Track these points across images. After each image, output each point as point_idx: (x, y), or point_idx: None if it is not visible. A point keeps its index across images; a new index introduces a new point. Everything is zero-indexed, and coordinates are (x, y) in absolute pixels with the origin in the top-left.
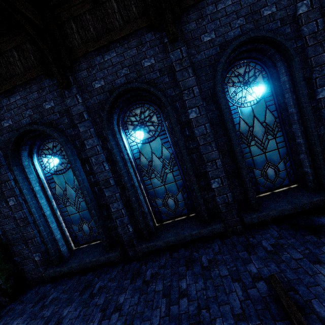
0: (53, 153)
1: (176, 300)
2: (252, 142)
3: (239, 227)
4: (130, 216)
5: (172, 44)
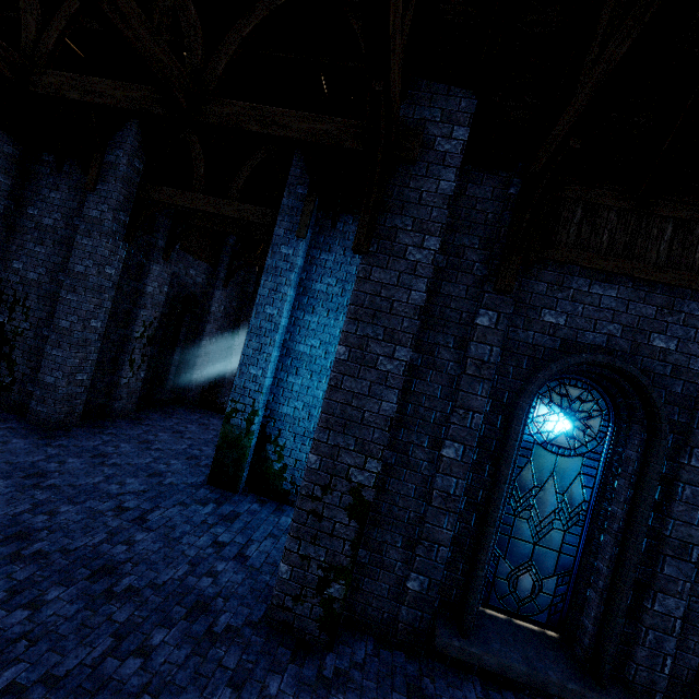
0: (568, 409)
1: None
2: None
3: None
4: (679, 641)
5: None
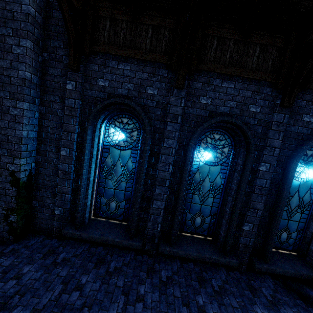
0: (123, 128)
1: (196, 312)
2: (285, 207)
3: (244, 267)
4: (164, 217)
5: (281, 107)
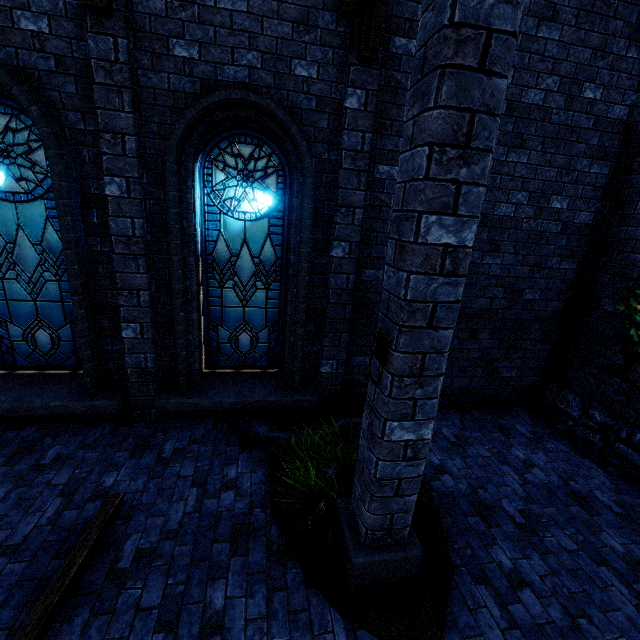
0: None
1: None
2: (230, 282)
3: (155, 412)
4: None
5: (98, 16)
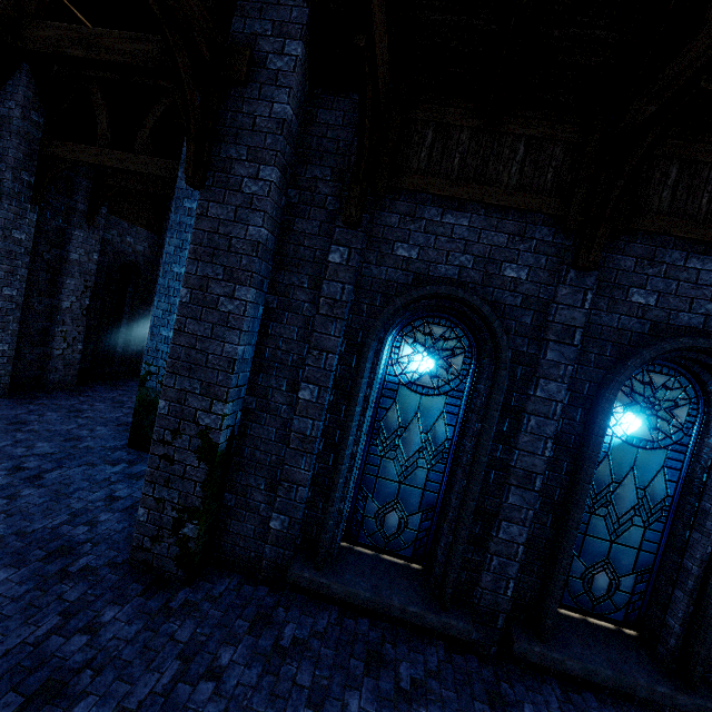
0: (432, 348)
1: None
2: None
3: None
4: (524, 566)
5: None
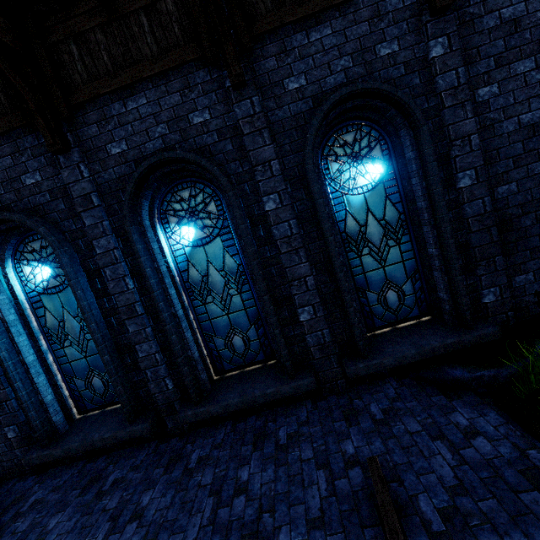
0: (42, 259)
1: (229, 499)
2: (365, 250)
3: (341, 382)
4: (170, 365)
5: (238, 91)
